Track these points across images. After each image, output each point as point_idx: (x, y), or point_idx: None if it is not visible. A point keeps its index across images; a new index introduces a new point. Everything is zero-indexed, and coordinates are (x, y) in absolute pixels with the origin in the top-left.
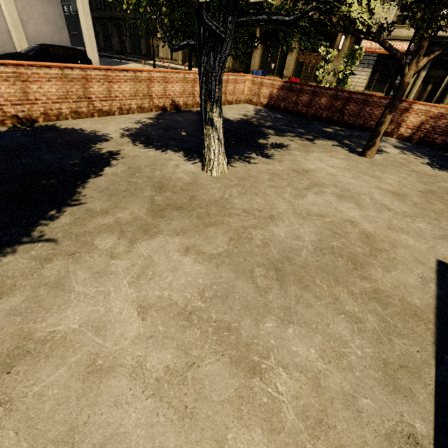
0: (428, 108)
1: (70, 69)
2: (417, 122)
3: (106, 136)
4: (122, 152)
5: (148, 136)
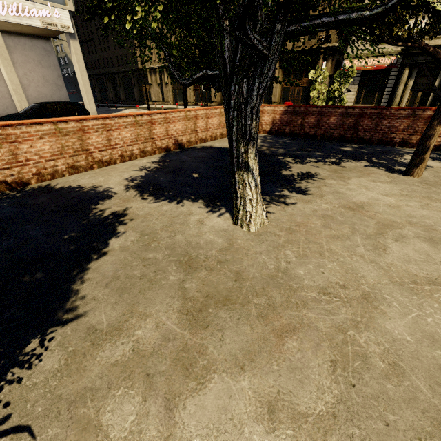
0: None
1: (64, 123)
2: None
3: (109, 191)
4: (130, 211)
5: (157, 185)
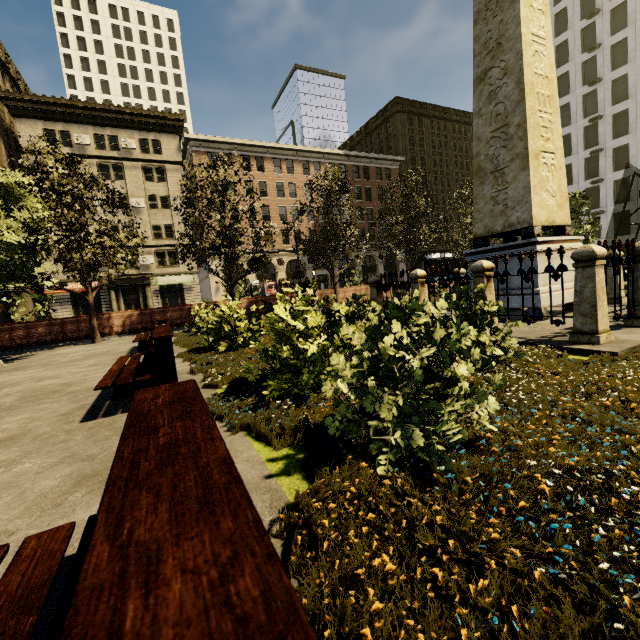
0: (121, 313)
1: None
2: (121, 322)
3: None
4: None
5: None
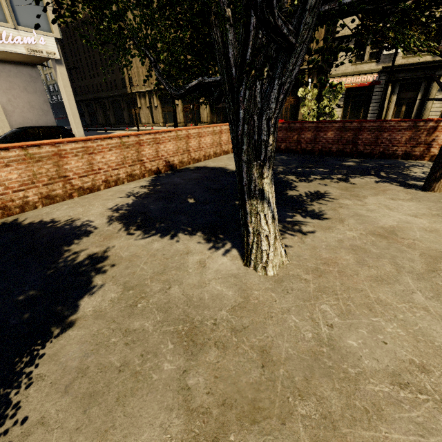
0: None
1: (36, 147)
2: None
3: (87, 225)
4: (111, 252)
5: (146, 214)
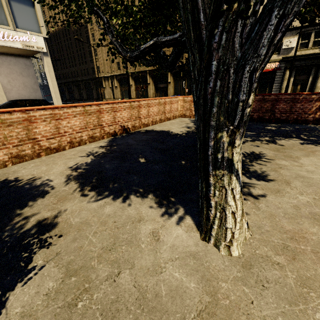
0: None
1: (8, 114)
2: None
3: (46, 184)
4: (62, 218)
5: (101, 174)
